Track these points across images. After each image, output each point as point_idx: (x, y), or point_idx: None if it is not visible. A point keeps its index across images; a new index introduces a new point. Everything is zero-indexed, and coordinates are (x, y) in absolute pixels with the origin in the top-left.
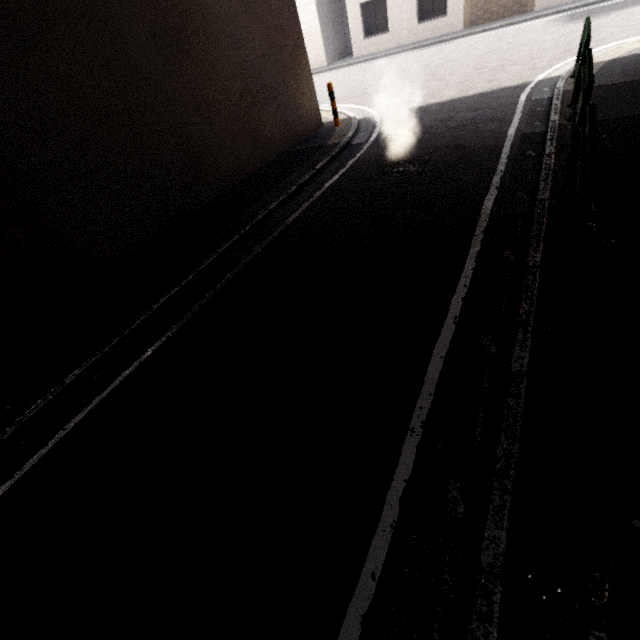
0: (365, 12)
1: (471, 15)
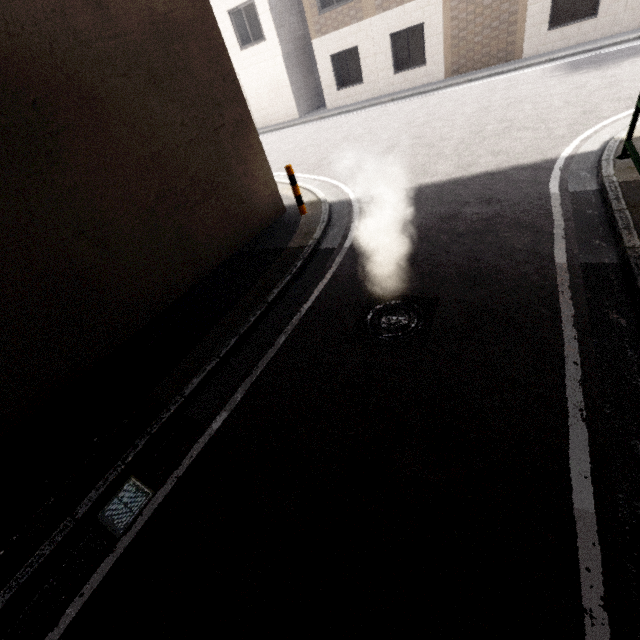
0: (336, 63)
1: (452, 64)
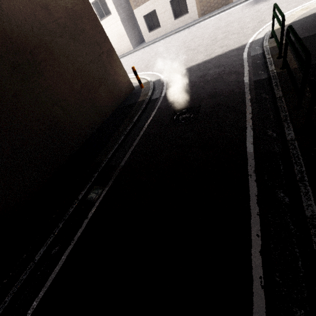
0: (146, 19)
1: (201, 10)
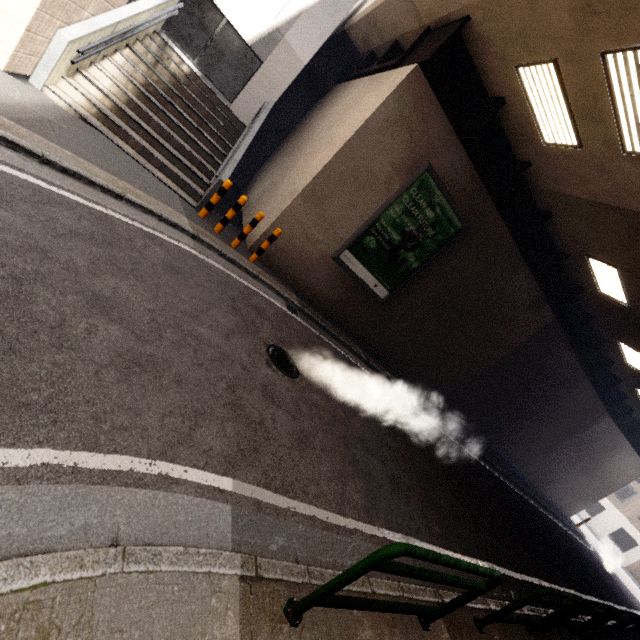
0: None
1: (633, 569)
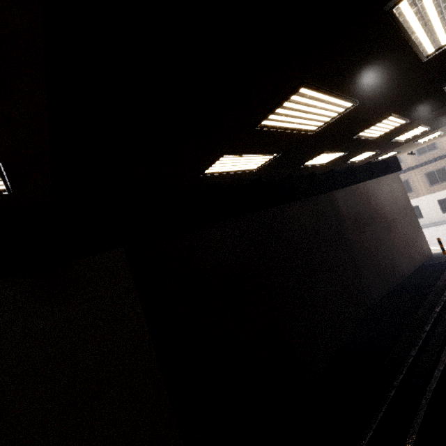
0: None
1: None
